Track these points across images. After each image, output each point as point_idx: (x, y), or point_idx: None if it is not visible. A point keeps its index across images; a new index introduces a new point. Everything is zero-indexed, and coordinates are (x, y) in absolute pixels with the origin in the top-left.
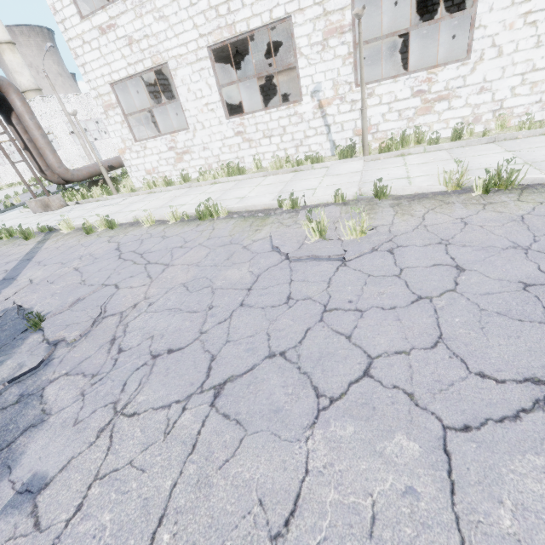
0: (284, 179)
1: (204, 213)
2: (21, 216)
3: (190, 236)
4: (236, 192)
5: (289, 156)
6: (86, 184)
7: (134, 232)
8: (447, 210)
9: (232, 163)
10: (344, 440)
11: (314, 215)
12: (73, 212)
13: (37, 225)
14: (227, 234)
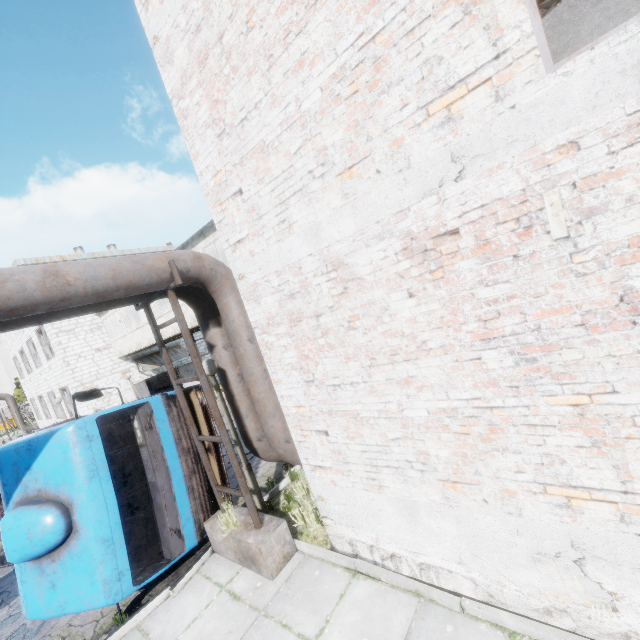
0: None
1: None
2: None
3: None
4: None
5: None
6: None
7: None
8: None
9: None
10: None
11: None
12: None
13: None
14: None
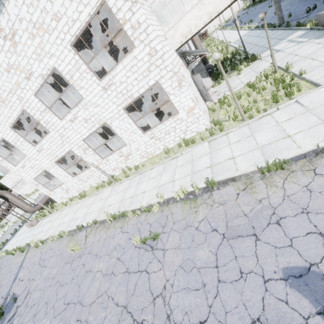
0: (92, 201)
1: (62, 235)
2: (26, 231)
3: (56, 248)
4: (78, 213)
5: (99, 181)
6: (46, 204)
7: (47, 246)
8: (101, 232)
9: (81, 192)
10: (43, 323)
11: (81, 235)
12: (39, 228)
13: (28, 240)
14: (63, 247)
